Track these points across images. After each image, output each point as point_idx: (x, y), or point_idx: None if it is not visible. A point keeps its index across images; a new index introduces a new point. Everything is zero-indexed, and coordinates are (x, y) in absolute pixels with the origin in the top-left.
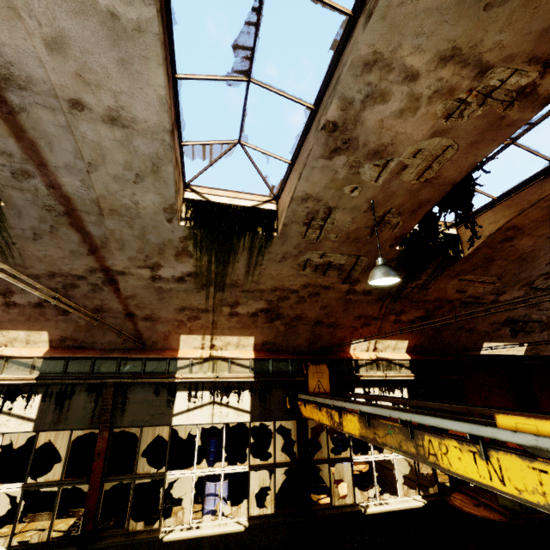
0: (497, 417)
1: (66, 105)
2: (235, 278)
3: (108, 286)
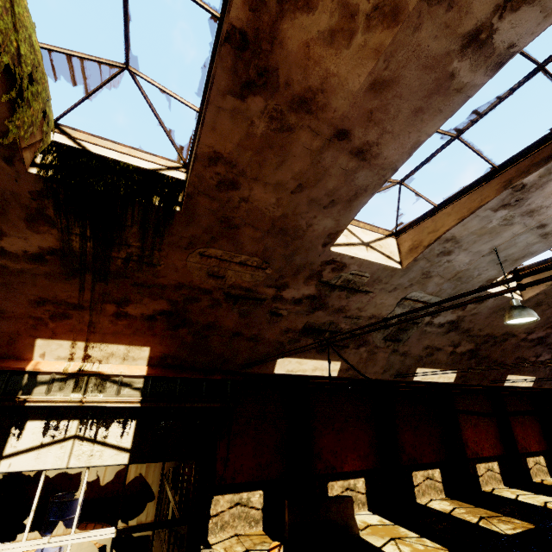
0: None
1: None
2: None
3: None
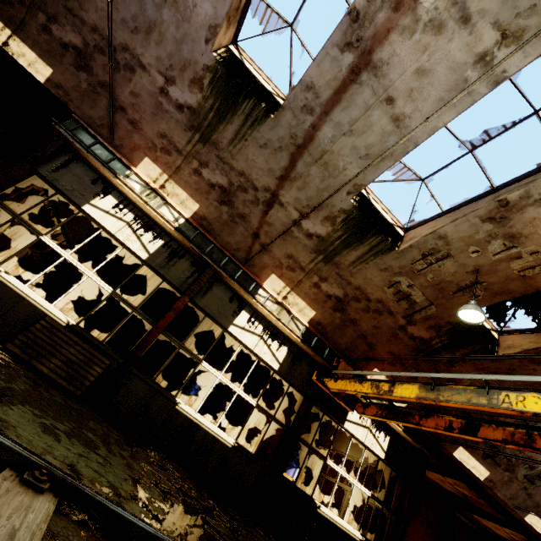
0: None
1: (384, 97)
2: (343, 260)
3: (264, 206)
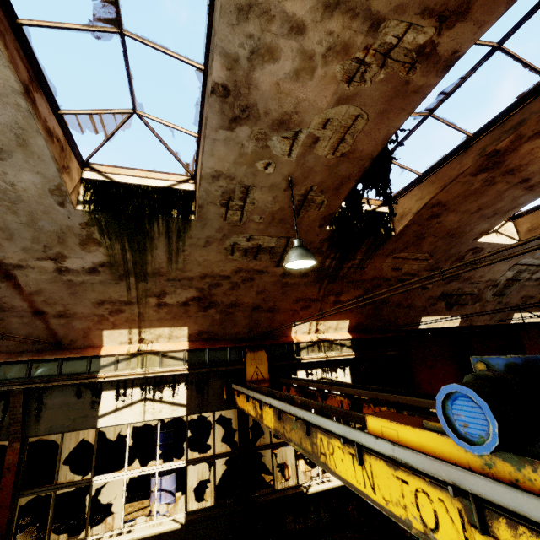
0: (367, 418)
1: None
2: (157, 266)
3: (5, 282)
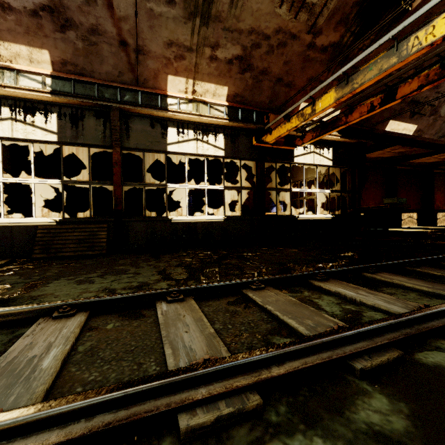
0: None
1: None
2: (220, 8)
3: None
